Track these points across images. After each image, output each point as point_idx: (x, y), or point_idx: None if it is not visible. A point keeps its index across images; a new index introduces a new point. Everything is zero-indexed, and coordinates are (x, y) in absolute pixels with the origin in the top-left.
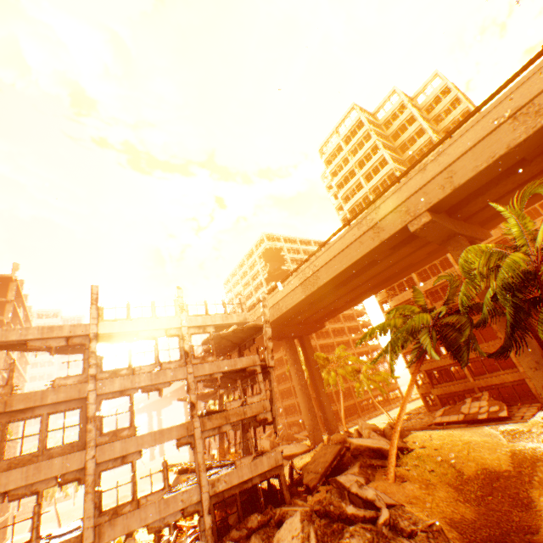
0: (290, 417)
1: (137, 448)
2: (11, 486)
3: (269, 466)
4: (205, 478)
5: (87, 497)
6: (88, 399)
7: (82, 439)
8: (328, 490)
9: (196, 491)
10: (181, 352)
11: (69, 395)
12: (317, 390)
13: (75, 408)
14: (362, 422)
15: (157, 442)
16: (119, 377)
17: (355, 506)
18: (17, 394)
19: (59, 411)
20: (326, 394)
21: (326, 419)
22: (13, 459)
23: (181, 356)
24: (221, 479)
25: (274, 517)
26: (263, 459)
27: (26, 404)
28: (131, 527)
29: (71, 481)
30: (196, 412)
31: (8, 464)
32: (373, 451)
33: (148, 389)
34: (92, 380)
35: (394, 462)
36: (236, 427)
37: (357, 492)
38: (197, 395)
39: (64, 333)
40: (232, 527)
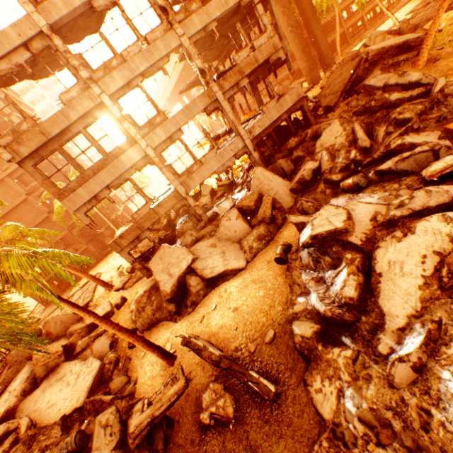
0: (278, 77)
1: (175, 128)
2: (107, 183)
3: (292, 103)
4: (242, 131)
5: (163, 171)
6: (104, 104)
7: (129, 138)
8: (348, 104)
9: (239, 142)
10: (157, 12)
11: (86, 107)
12: (309, 26)
13: (101, 117)
14: (371, 33)
15: (189, 118)
16: (114, 72)
17: (399, 93)
18: (43, 124)
19: (91, 124)
20: (319, 26)
21: (321, 56)
22: (92, 168)
23: (161, 18)
24: (255, 127)
25: (307, 137)
26: (286, 99)
27: (59, 128)
28: (205, 176)
29: (144, 167)
30: (209, 79)
31: (92, 172)
32: (397, 49)
33: (150, 73)
34: (92, 85)
35: (430, 45)
36: (243, 91)
37: (397, 83)
38: (194, 81)
39: (14, 41)
40: (273, 155)
